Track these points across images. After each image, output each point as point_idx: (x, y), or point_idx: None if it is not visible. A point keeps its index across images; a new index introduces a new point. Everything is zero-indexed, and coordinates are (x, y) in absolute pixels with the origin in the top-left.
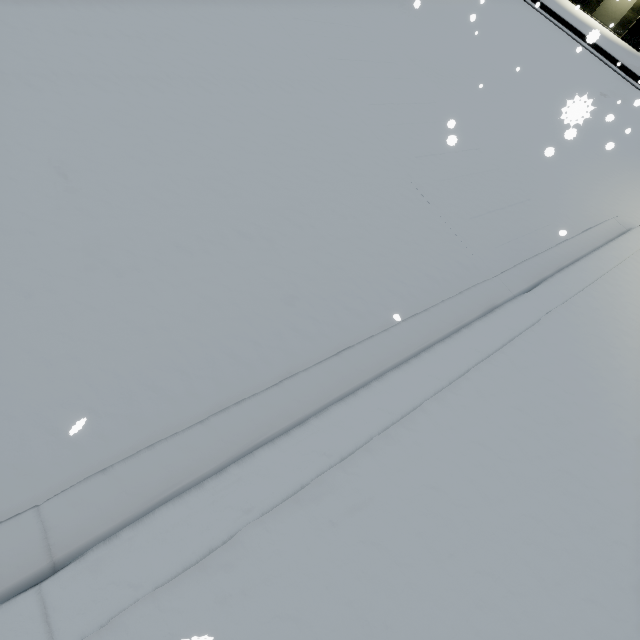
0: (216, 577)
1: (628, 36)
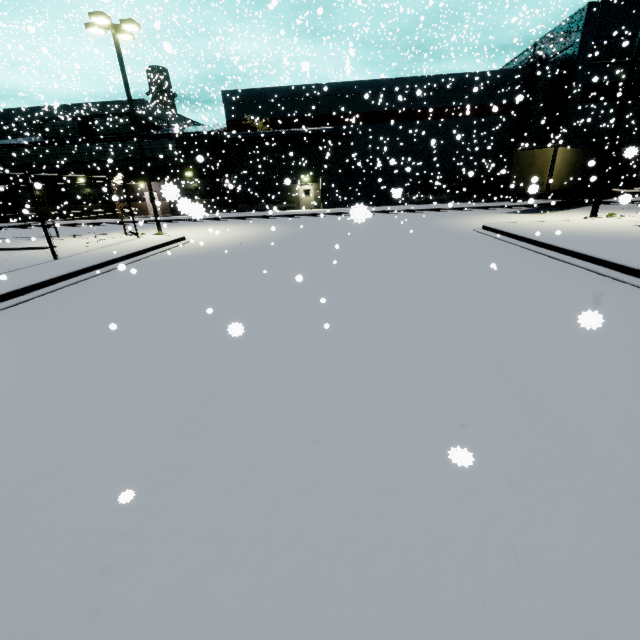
0: None
1: (324, 207)
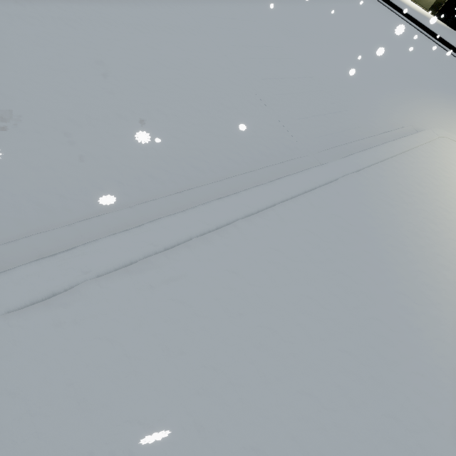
0: (56, 310)
1: (439, 14)
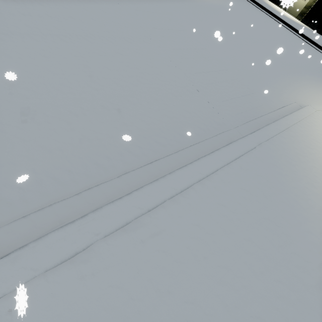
0: (78, 266)
1: (304, 20)
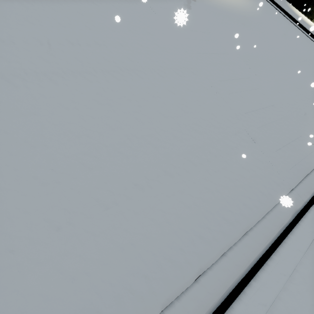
0: None
1: None
